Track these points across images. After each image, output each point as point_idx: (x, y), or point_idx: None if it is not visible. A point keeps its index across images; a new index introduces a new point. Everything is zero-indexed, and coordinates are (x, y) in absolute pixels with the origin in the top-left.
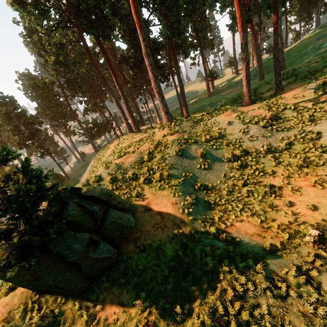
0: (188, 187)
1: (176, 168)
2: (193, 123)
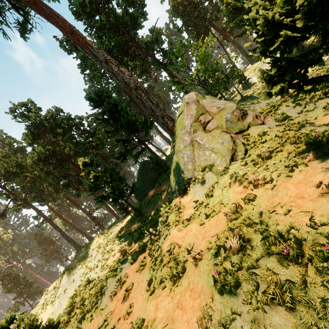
0: (61, 300)
1: (62, 288)
2: (85, 250)
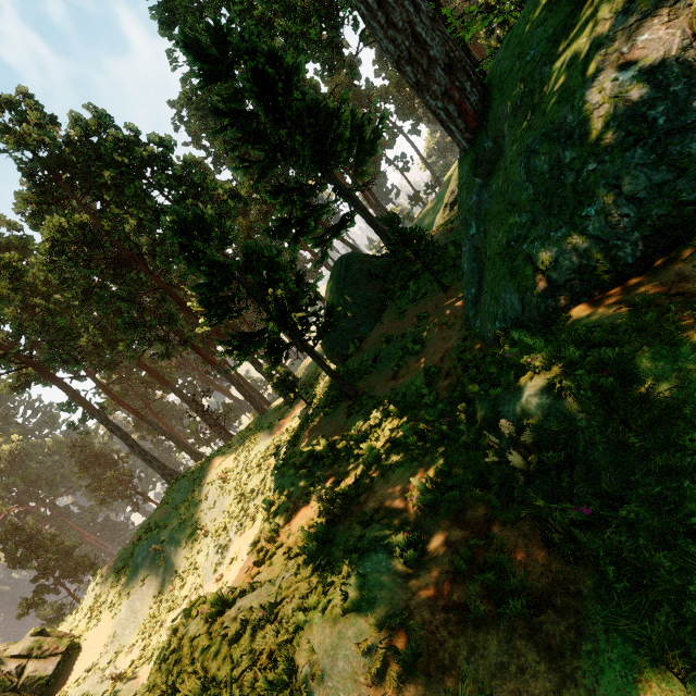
0: (135, 601)
1: (136, 573)
2: (188, 483)
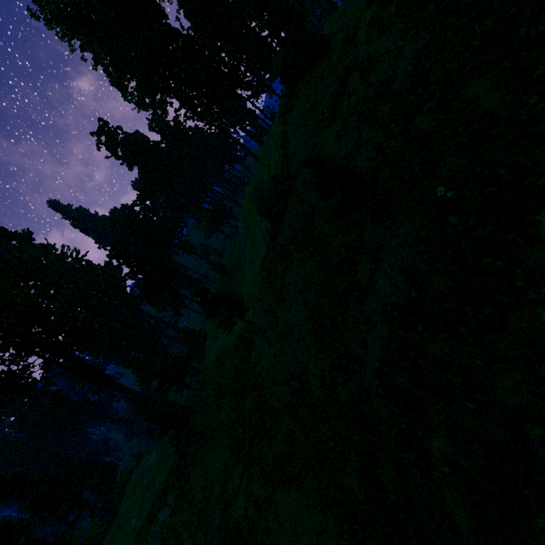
0: None
1: None
2: None
